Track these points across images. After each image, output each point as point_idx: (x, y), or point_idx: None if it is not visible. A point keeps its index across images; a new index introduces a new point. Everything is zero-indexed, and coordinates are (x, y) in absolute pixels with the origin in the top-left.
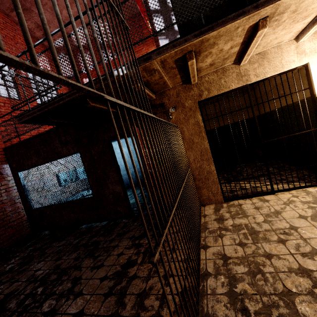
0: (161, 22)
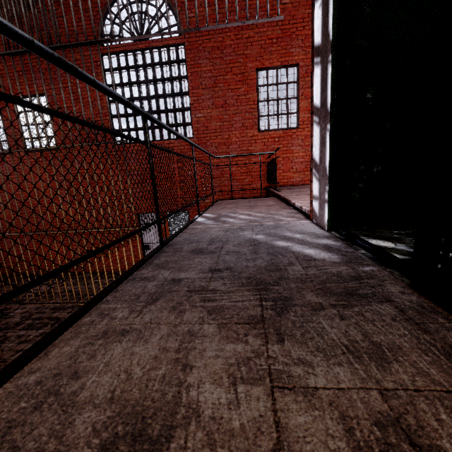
0: (318, 80)
